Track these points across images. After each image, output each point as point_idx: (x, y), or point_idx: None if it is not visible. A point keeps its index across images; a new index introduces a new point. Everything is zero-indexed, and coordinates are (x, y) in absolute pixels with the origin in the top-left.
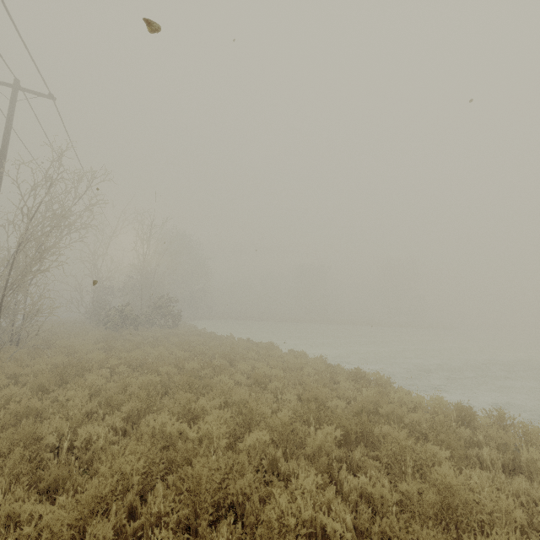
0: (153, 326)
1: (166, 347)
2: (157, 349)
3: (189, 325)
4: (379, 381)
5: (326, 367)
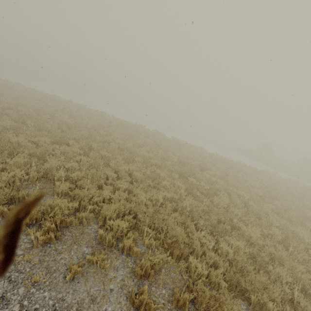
0: None
1: None
2: None
3: None
4: (59, 98)
5: (45, 93)
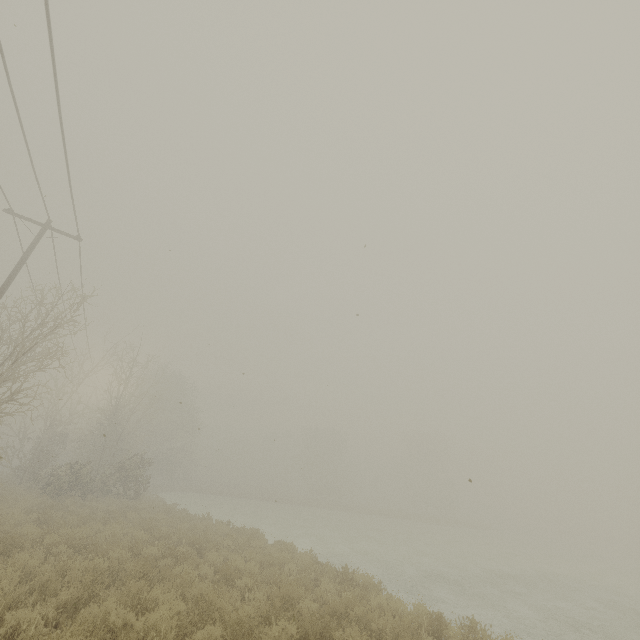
0: (108, 494)
1: (121, 525)
2: (109, 527)
3: (156, 497)
4: (367, 585)
5: (311, 564)
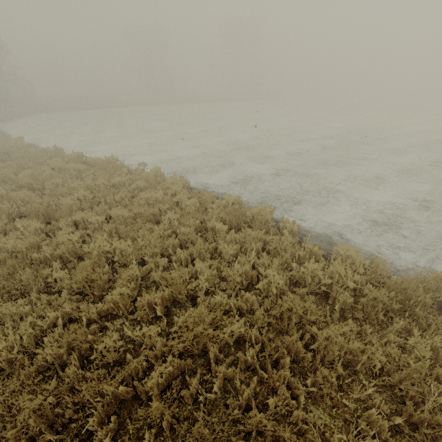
0: None
1: None
2: None
3: None
4: (263, 219)
5: (192, 208)
